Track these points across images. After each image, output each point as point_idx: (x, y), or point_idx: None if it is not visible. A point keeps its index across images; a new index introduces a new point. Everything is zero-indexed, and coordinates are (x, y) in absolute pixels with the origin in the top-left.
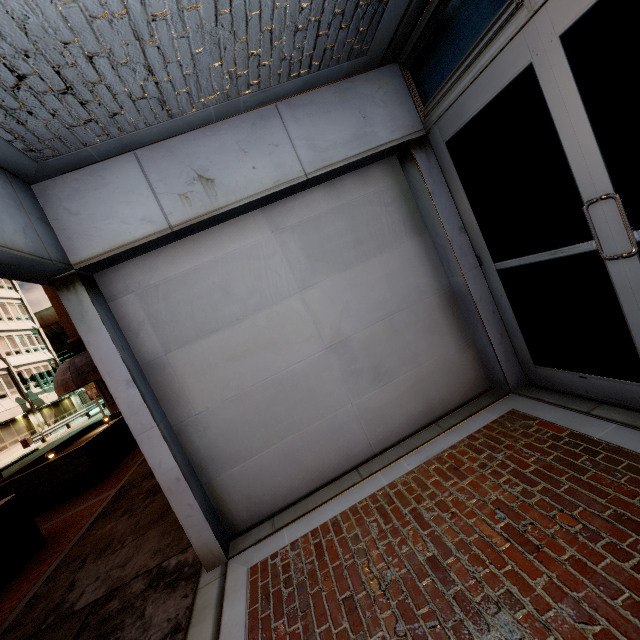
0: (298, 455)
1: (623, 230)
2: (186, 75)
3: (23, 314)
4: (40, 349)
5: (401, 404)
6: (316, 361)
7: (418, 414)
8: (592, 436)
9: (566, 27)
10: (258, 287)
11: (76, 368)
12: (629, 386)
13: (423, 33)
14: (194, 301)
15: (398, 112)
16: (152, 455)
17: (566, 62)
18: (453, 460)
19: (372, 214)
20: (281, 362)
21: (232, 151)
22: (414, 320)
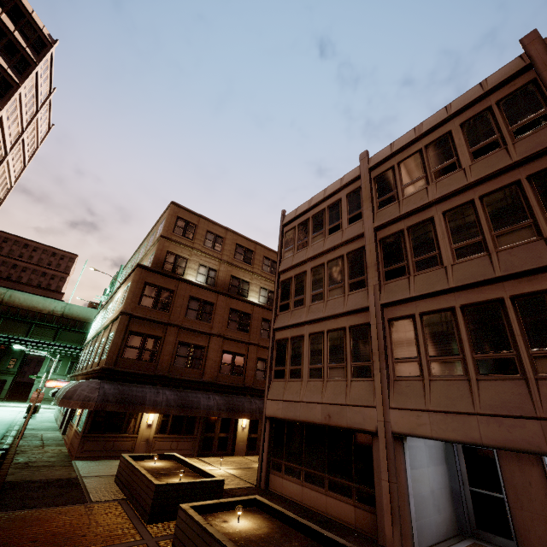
0: (423, 529)
1: None
2: None
3: None
4: None
5: (442, 525)
6: (428, 494)
7: (445, 532)
8: None
9: None
10: (421, 460)
11: (105, 393)
12: (508, 541)
13: None
14: (411, 455)
15: None
16: (411, 504)
17: None
18: None
19: (439, 451)
20: (423, 489)
21: None
22: (445, 494)
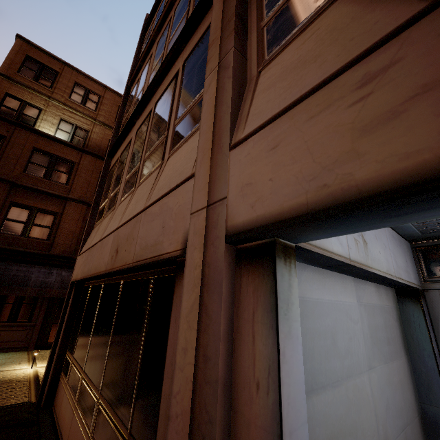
0: None
1: None
2: None
3: None
4: None
5: None
6: None
7: None
8: None
9: None
10: (350, 349)
11: None
12: None
13: None
14: (315, 337)
15: (413, 269)
16: None
17: None
18: None
19: (391, 322)
20: None
21: (372, 232)
22: (414, 439)
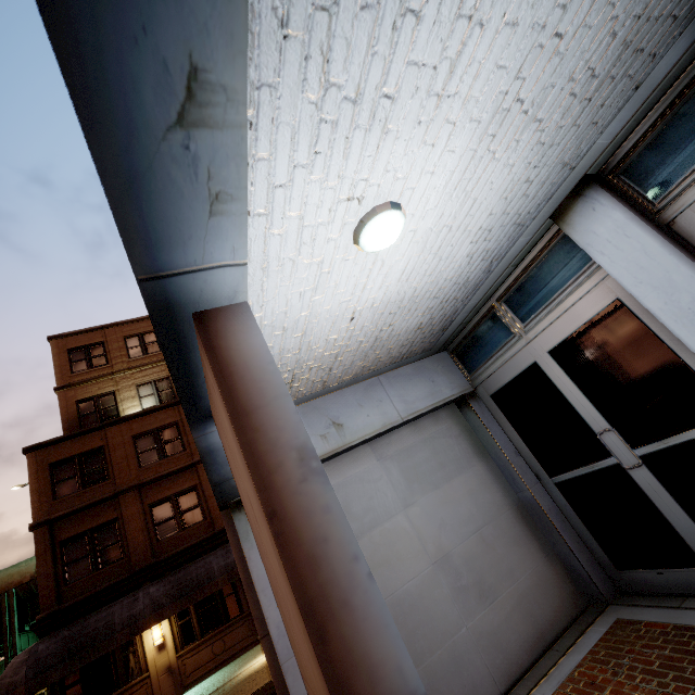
0: None
1: (627, 449)
2: (344, 369)
3: None
4: None
5: (512, 626)
6: (426, 578)
7: (531, 638)
8: (691, 624)
9: (549, 349)
10: (371, 506)
11: (37, 660)
12: None
13: (463, 340)
14: None
15: (453, 378)
16: (296, 689)
17: (555, 363)
18: (585, 676)
19: (447, 444)
20: (396, 580)
21: (353, 405)
22: (500, 533)
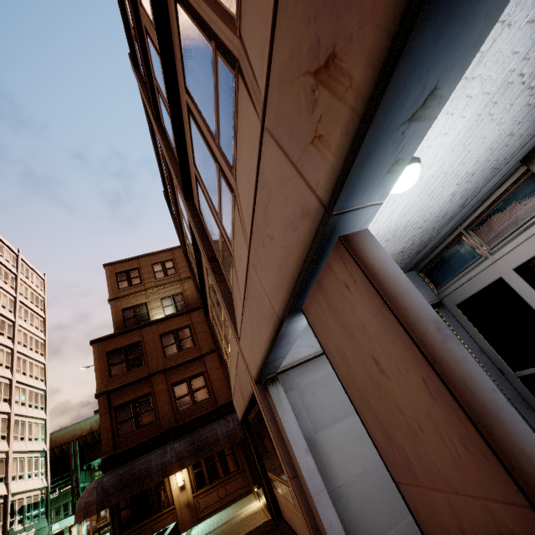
0: None
1: None
2: None
3: (41, 434)
4: (40, 474)
5: None
6: None
7: None
8: None
9: (514, 267)
10: None
11: (103, 488)
12: None
13: (431, 261)
14: (328, 396)
15: (422, 291)
16: (325, 516)
17: (520, 278)
18: None
19: None
20: None
21: None
22: None
